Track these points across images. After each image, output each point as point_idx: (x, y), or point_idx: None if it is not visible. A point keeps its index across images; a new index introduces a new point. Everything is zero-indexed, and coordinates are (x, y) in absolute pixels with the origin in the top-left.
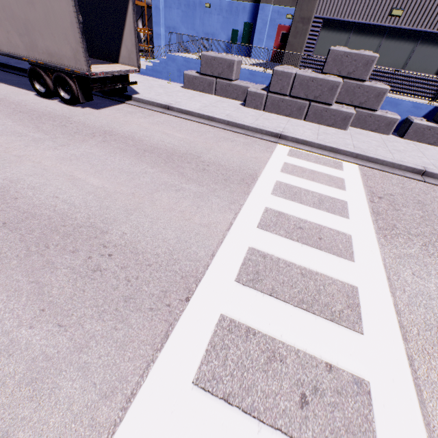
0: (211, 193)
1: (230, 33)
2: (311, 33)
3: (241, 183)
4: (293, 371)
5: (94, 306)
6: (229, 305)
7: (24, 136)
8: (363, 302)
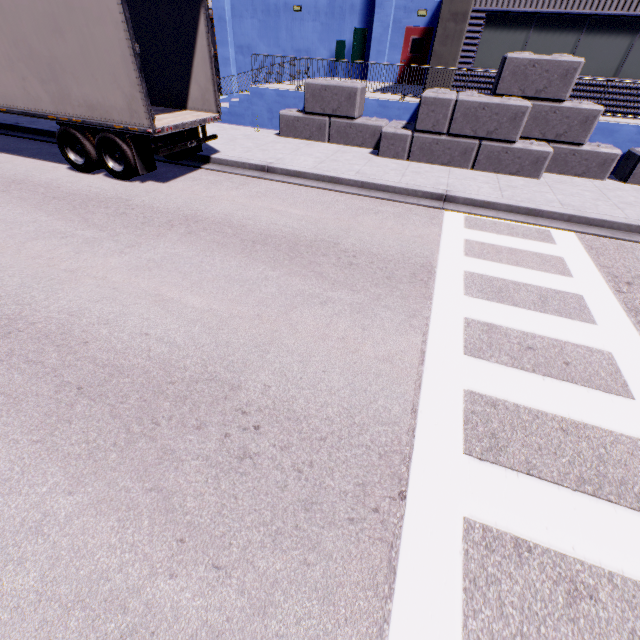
0: (374, 302)
1: (334, 47)
2: (468, 35)
3: (413, 281)
4: (617, 616)
5: (260, 524)
6: (471, 499)
7: (71, 237)
8: None
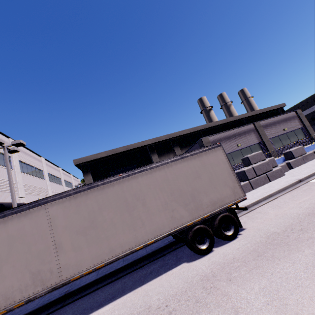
0: None
1: None
2: None
3: None
4: None
5: None
6: None
7: None
8: None
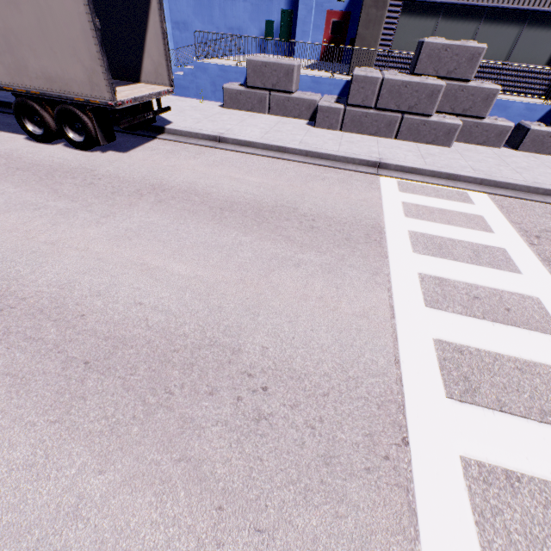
0: (340, 262)
1: (264, 26)
2: (387, 20)
3: (369, 242)
4: None
5: (289, 483)
6: (462, 439)
7: (43, 208)
8: None
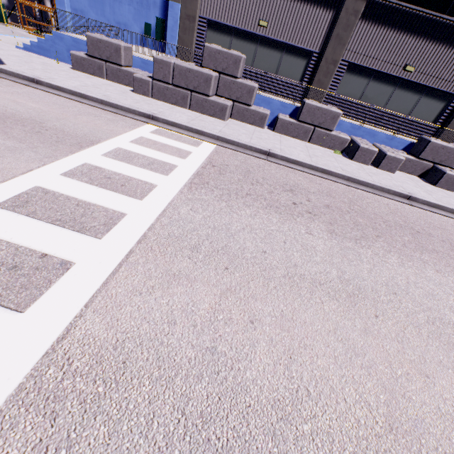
0: (29, 149)
1: (144, 26)
2: (198, 31)
3: (74, 145)
4: (1, 258)
5: None
6: None
7: None
8: (123, 222)
